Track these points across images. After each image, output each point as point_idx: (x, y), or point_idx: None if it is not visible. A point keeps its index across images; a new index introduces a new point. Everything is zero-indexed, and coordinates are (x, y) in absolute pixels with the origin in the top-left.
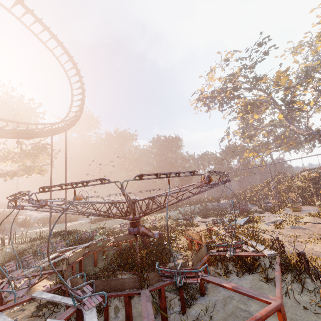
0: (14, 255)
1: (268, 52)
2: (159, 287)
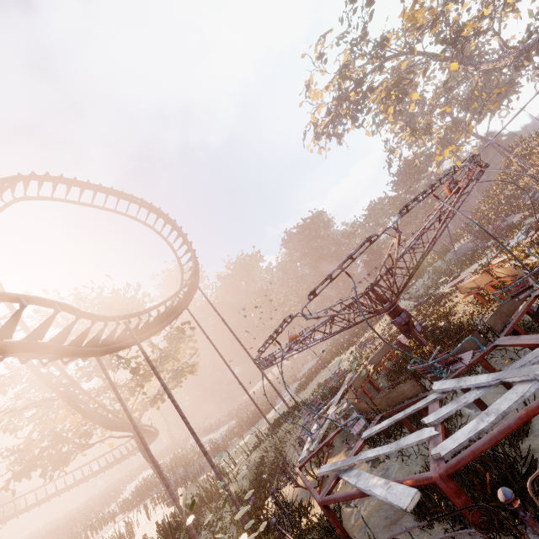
0: (253, 471)
1: None
2: (511, 328)
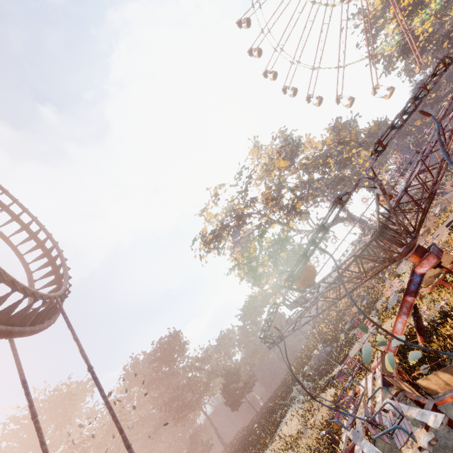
0: None
1: (251, 176)
2: None
